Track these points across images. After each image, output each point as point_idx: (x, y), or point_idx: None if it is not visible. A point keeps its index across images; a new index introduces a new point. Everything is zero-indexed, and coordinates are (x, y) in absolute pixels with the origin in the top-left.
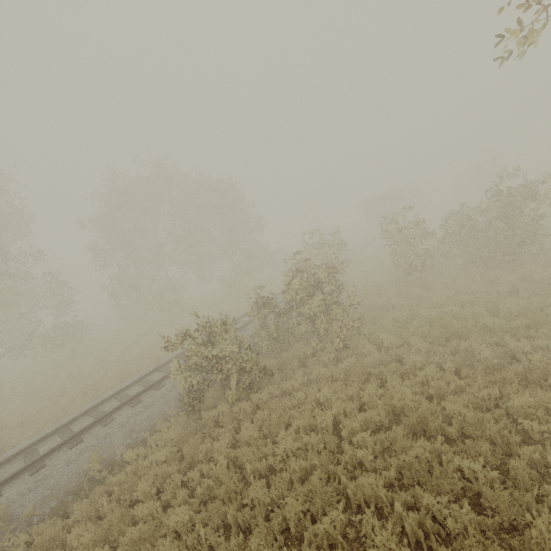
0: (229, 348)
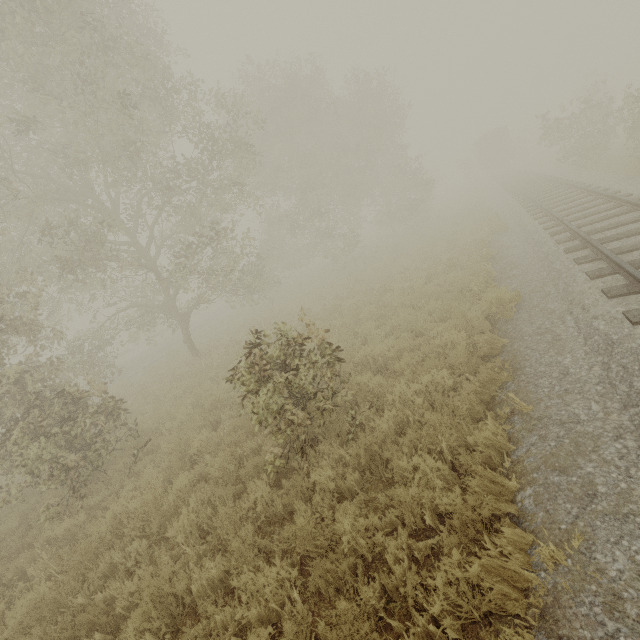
0: None
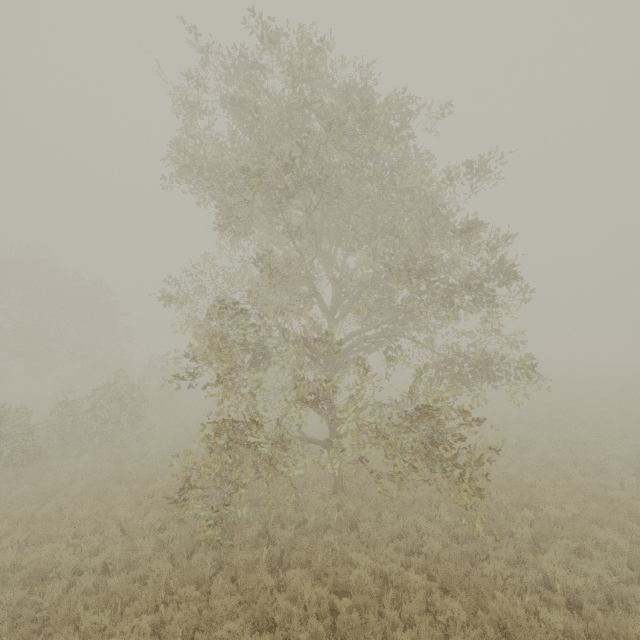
0: (14, 429)
